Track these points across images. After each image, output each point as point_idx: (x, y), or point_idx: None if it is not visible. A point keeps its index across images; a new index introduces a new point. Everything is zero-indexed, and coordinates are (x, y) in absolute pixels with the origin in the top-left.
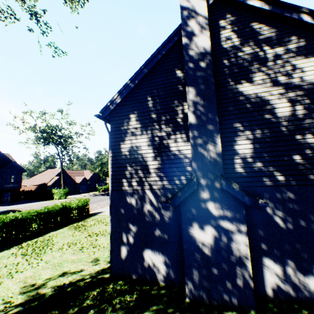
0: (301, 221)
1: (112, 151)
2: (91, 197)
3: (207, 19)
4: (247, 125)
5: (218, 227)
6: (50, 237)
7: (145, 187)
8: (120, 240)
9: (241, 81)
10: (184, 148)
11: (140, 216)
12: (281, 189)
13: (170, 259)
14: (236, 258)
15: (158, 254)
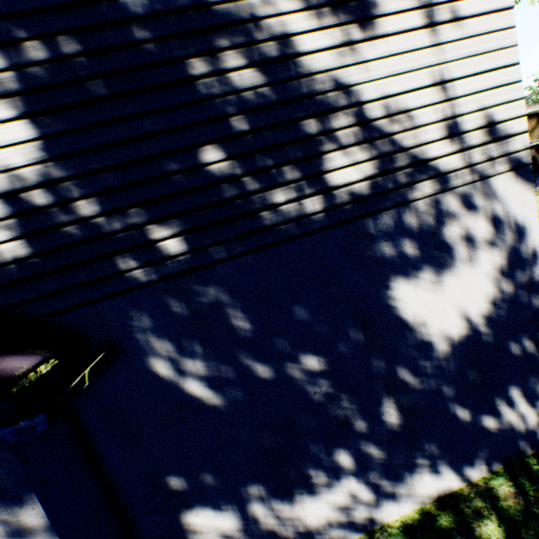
0: (263, 368)
1: None
2: None
3: None
4: None
5: None
6: None
7: None
8: None
9: None
10: None
11: None
12: (188, 286)
13: None
14: None
15: None
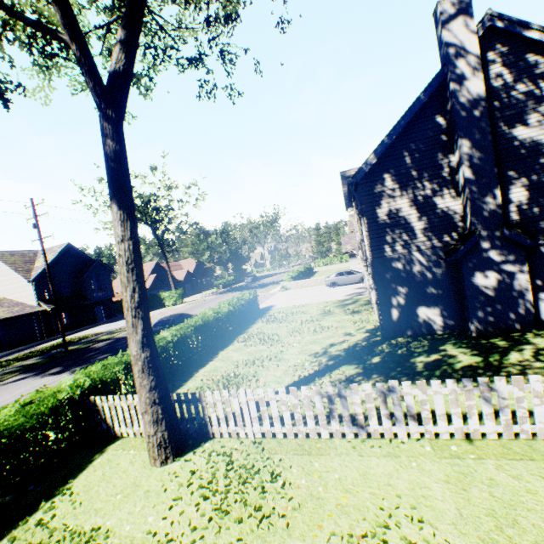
0: None
1: (365, 218)
2: (219, 296)
3: (479, 59)
4: (522, 173)
5: (500, 271)
6: (256, 331)
7: (411, 250)
8: (389, 304)
9: (514, 125)
10: (453, 204)
11: (408, 278)
12: None
13: (446, 310)
14: (518, 294)
15: (433, 309)
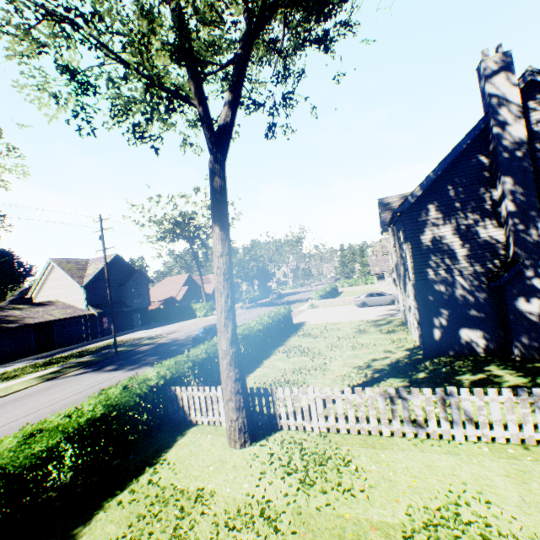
0: None
1: (409, 244)
2: (247, 310)
3: (521, 108)
4: None
5: None
6: (294, 344)
7: (454, 274)
8: (431, 324)
9: None
10: (495, 234)
11: (450, 300)
12: None
13: (488, 333)
14: None
15: (475, 331)
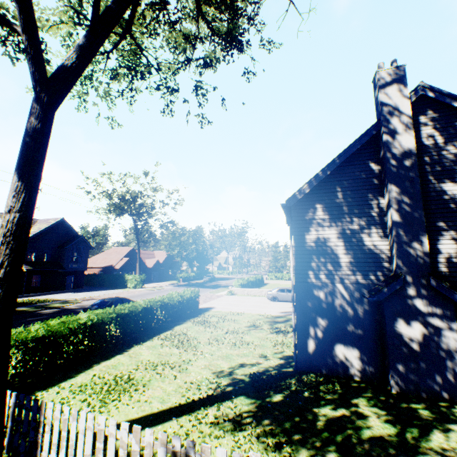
0: None
1: (294, 241)
2: (175, 288)
3: (411, 119)
4: (451, 225)
5: (426, 324)
6: (181, 331)
7: (335, 281)
8: (306, 333)
9: (444, 180)
10: (380, 244)
11: (329, 309)
12: None
13: (365, 354)
14: (446, 354)
15: (352, 350)
